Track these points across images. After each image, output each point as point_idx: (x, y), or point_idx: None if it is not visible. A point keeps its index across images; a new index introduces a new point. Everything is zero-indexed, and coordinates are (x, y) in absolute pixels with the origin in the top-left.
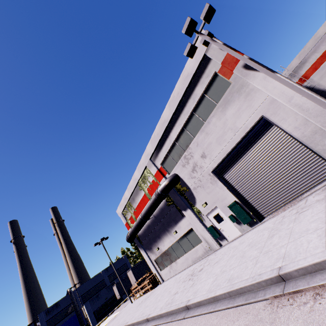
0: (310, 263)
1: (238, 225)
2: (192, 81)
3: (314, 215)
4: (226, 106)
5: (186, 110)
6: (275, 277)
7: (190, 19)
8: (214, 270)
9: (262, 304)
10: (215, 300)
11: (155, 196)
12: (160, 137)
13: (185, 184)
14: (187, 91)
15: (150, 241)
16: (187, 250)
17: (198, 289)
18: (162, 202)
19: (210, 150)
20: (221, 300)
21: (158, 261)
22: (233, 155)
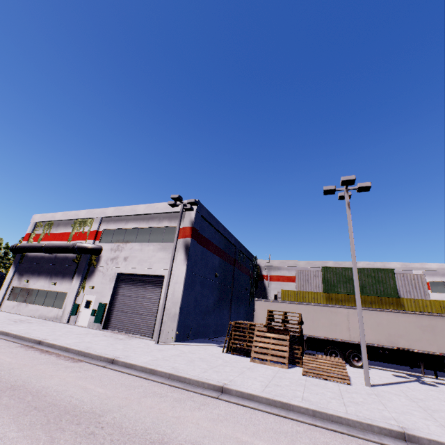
0: (53, 343)
1: (91, 320)
2: (170, 213)
3: (99, 339)
4: (162, 250)
5: (150, 222)
6: (39, 340)
7: (178, 197)
8: (33, 327)
9: (20, 345)
10: (7, 334)
11: (70, 245)
12: (122, 215)
13: (99, 261)
14: (162, 214)
15: (29, 269)
16: (46, 305)
17: (9, 326)
18: (73, 254)
19: (132, 260)
20: (10, 336)
21: (16, 290)
22: (137, 277)
